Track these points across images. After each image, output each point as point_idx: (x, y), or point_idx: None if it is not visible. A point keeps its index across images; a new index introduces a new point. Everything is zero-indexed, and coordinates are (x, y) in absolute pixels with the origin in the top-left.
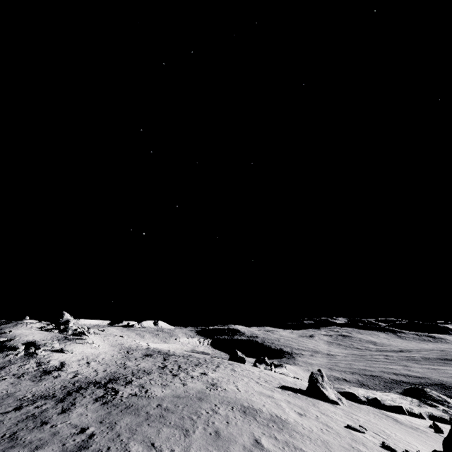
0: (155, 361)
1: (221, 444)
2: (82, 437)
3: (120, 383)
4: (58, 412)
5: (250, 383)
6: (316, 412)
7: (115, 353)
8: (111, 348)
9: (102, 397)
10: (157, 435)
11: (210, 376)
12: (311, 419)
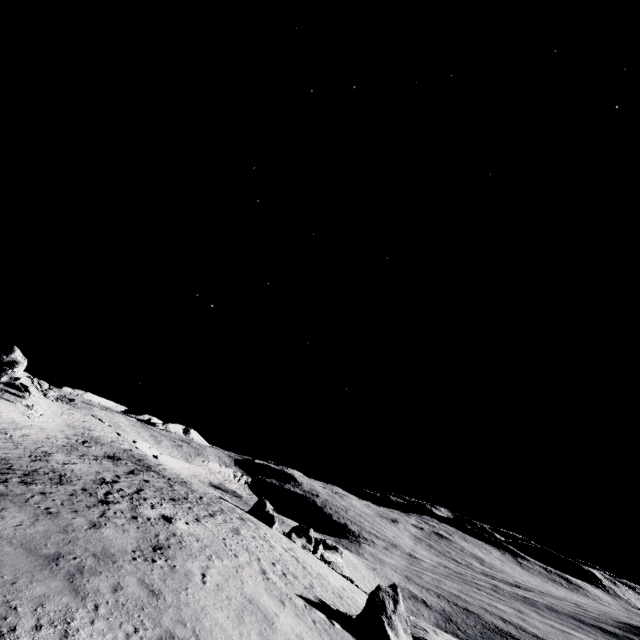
0: (107, 469)
1: None
2: None
3: None
4: None
5: (246, 568)
6: None
7: (59, 436)
8: (63, 428)
9: None
10: None
11: (176, 527)
12: None
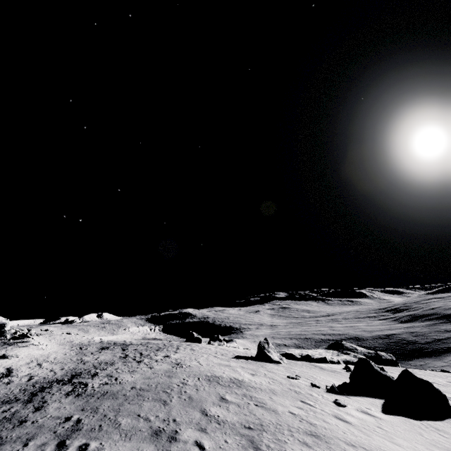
0: (114, 353)
1: (195, 405)
2: (70, 423)
3: (85, 377)
4: (32, 410)
5: (209, 357)
6: (264, 371)
7: (67, 351)
8: (61, 347)
9: (72, 392)
10: (140, 409)
11: (173, 357)
12: (261, 376)
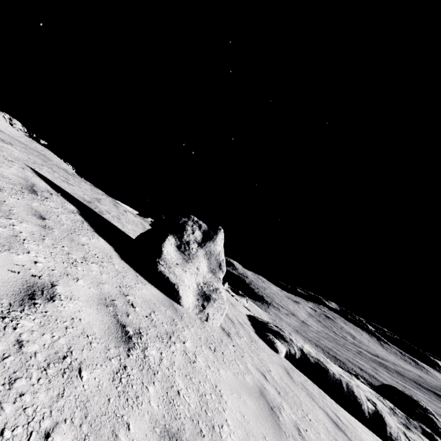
0: None
1: None
2: None
3: None
4: None
5: None
6: None
7: None
8: None
9: None
10: None
11: None
12: None
